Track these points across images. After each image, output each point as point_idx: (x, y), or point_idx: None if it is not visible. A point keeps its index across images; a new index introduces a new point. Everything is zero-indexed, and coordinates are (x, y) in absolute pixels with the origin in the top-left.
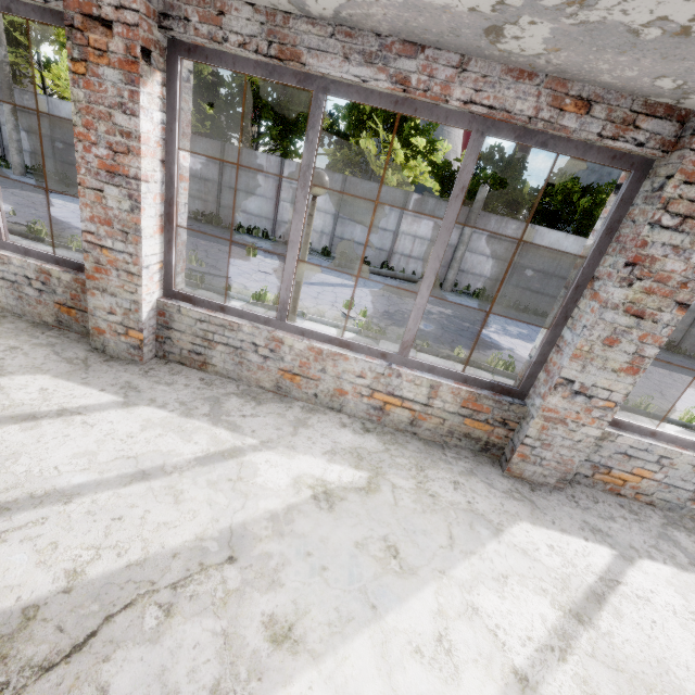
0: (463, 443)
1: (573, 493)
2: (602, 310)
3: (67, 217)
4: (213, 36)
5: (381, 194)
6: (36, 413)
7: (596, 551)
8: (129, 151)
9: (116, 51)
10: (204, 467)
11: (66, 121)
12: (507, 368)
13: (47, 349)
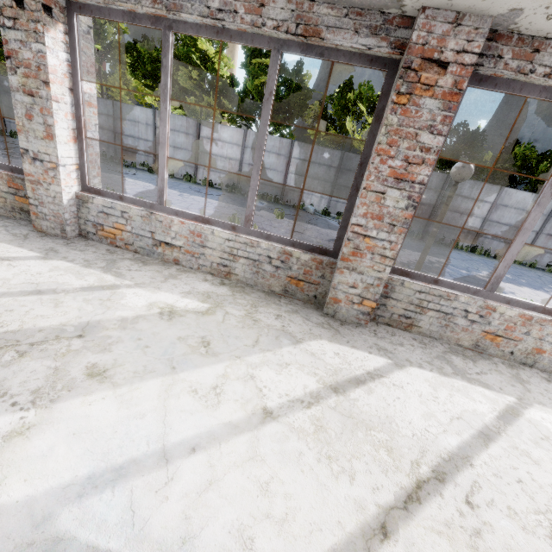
0: None
1: None
2: None
3: (144, 192)
4: (520, 69)
5: None
6: (357, 376)
7: None
8: (423, 162)
9: (443, 85)
10: (512, 426)
11: (126, 118)
12: None
13: (297, 315)
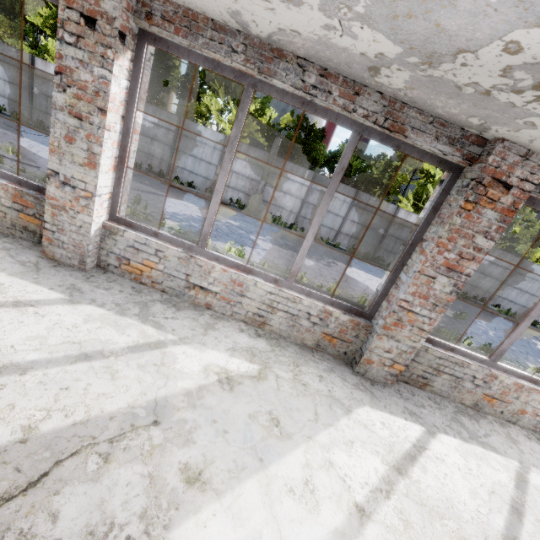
0: (25, 236)
1: (97, 275)
2: (55, 111)
3: None
4: None
5: (207, 135)
6: None
7: (48, 294)
8: None
9: None
10: None
11: None
12: (239, 255)
13: None
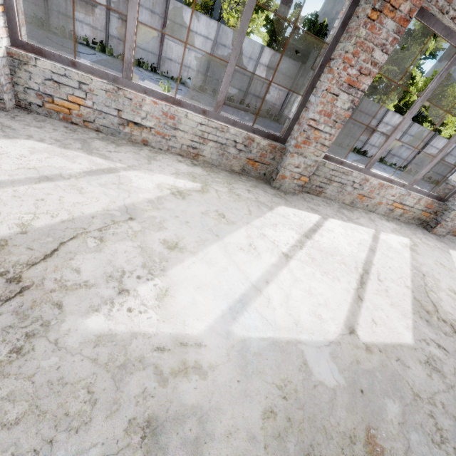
0: (415, 222)
1: (447, 237)
2: None
3: None
4: (442, 8)
5: (245, 45)
6: (311, 228)
7: None
8: (369, 74)
9: (402, 10)
10: (378, 244)
11: None
12: None
13: (258, 189)
